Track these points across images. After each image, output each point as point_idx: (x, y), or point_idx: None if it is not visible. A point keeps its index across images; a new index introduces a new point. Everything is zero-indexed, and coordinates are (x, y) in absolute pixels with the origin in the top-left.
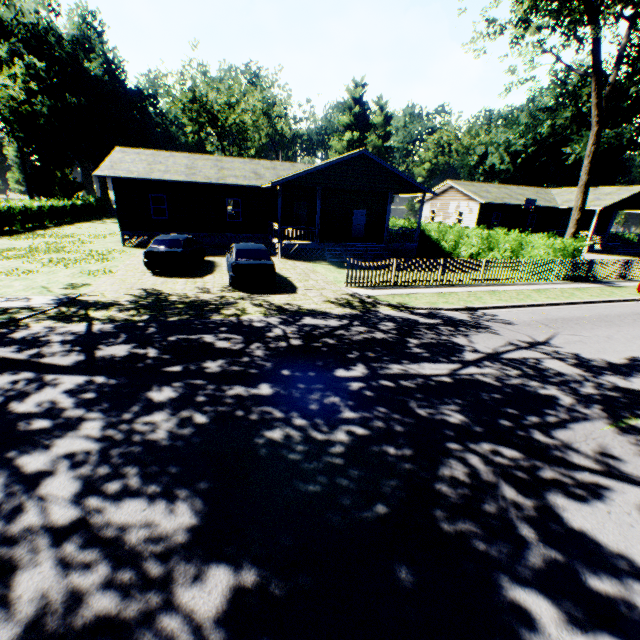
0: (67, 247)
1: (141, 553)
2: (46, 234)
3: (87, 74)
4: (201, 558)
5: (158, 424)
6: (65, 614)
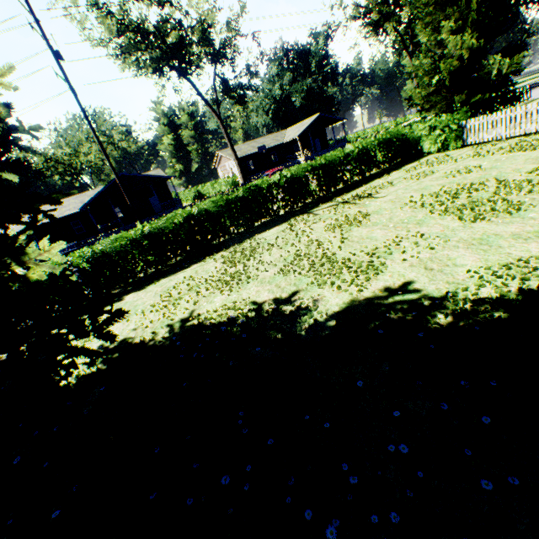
0: None
1: None
2: None
3: None
4: None
5: None
6: None
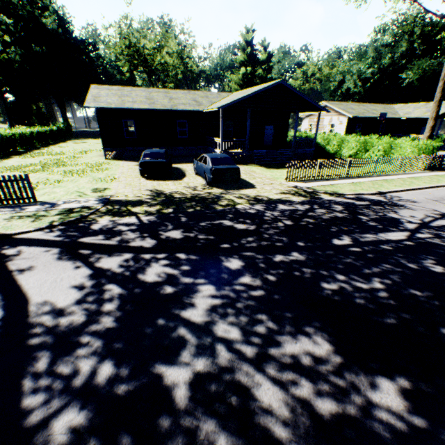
0: (67, 162)
1: (320, 371)
2: (43, 153)
3: (45, 28)
4: (362, 372)
5: (250, 284)
6: (310, 415)
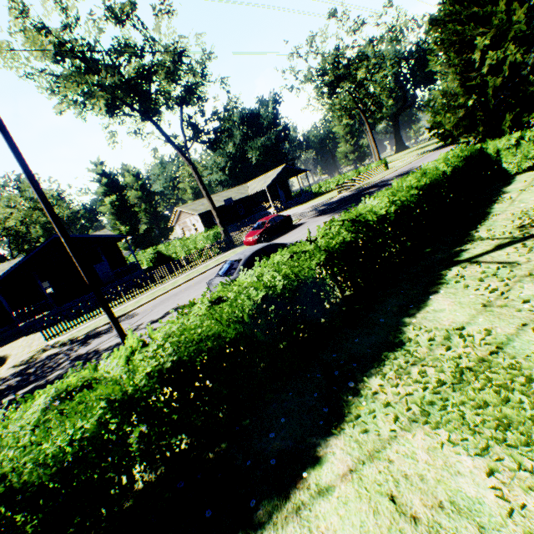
0: None
1: None
2: None
3: None
4: None
5: None
6: None
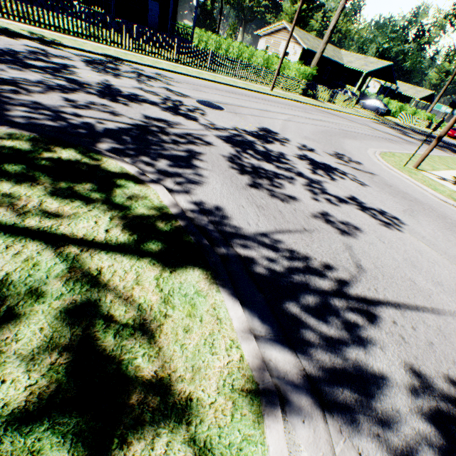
0: None
1: None
2: None
3: None
4: None
5: None
6: None
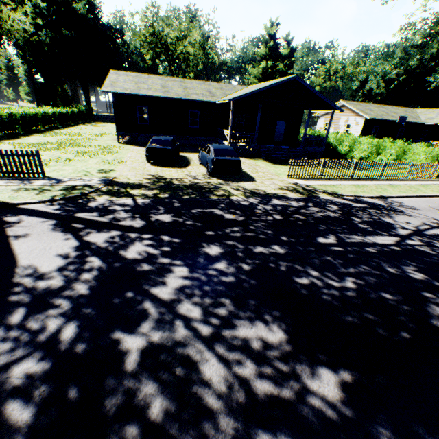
0: (82, 143)
1: (268, 356)
2: (62, 133)
3: (75, 13)
4: (308, 362)
5: (223, 270)
6: (245, 392)
